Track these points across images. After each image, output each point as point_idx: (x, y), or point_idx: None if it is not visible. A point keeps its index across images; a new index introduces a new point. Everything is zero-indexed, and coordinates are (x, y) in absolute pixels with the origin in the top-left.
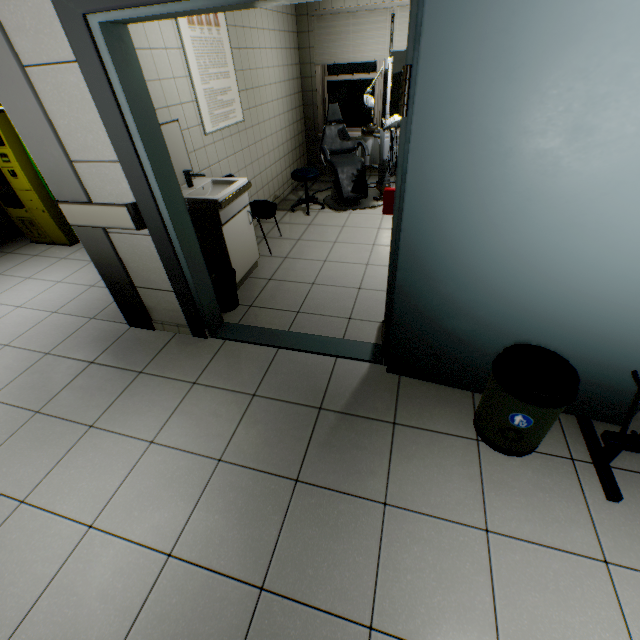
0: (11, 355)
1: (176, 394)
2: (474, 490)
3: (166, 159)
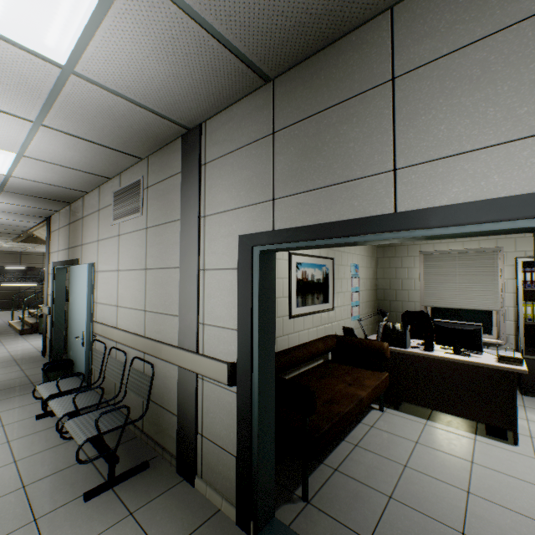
0: (5, 354)
1: (14, 370)
2: (17, 406)
3: (64, 296)
